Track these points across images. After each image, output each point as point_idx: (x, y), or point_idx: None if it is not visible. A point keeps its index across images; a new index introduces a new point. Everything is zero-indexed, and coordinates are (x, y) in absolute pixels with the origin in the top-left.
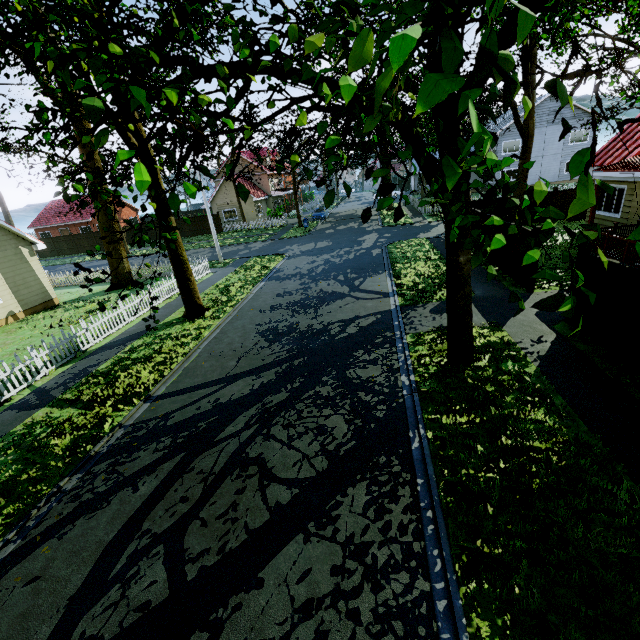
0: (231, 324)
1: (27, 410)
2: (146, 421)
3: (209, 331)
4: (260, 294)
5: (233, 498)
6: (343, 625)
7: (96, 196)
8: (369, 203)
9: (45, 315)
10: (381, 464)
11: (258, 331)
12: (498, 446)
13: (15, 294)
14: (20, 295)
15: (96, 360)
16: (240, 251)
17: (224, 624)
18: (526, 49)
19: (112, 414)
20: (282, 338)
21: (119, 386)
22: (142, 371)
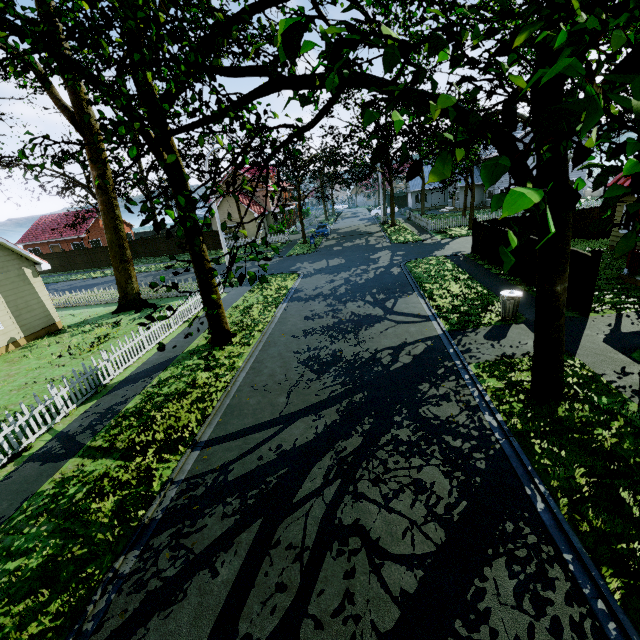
0: (265, 352)
1: (52, 462)
2: (201, 475)
3: (243, 360)
4: (286, 317)
5: (344, 585)
6: None
7: (186, 223)
8: (368, 219)
9: (50, 341)
10: (510, 533)
11: (299, 360)
12: None
13: (17, 319)
14: (22, 320)
15: (122, 396)
16: (248, 269)
17: None
18: None
19: (157, 466)
20: (329, 369)
21: (157, 429)
22: (180, 410)
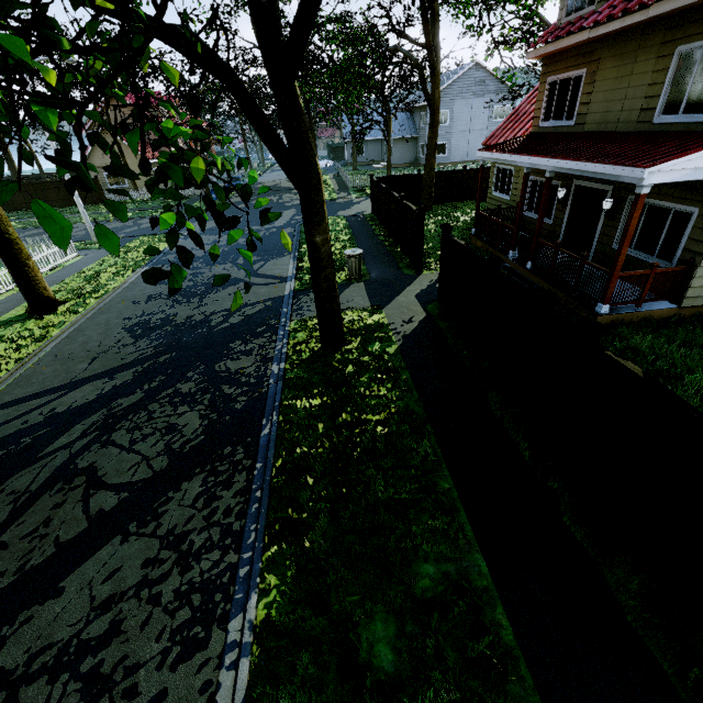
0: (92, 319)
1: None
2: None
3: (60, 329)
4: (138, 282)
5: (47, 514)
6: (141, 610)
7: None
8: None
9: None
10: (225, 455)
11: (125, 326)
12: (337, 423)
13: None
14: None
15: None
16: (126, 228)
17: (7, 640)
18: (424, 5)
19: None
20: (152, 333)
21: None
22: None
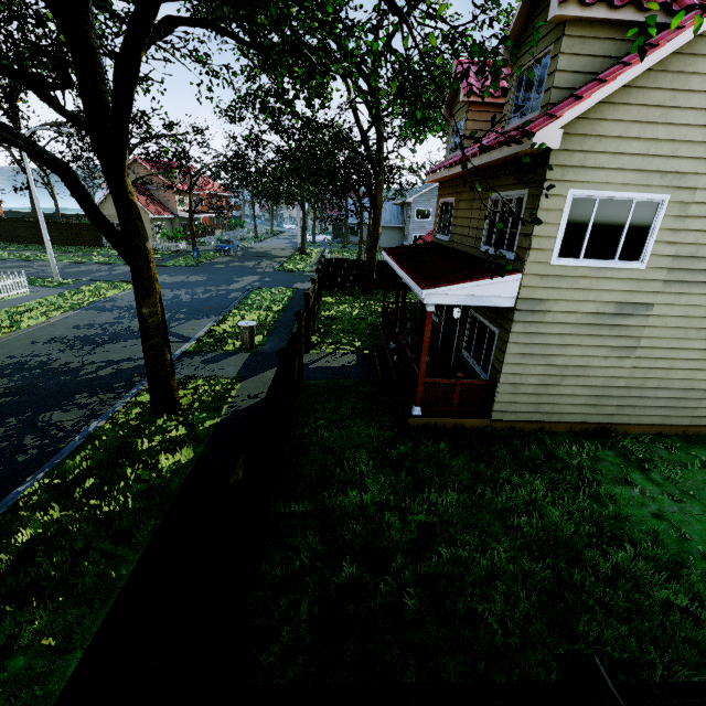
0: None
1: None
2: None
3: None
4: (57, 323)
5: None
6: None
7: None
8: (295, 243)
9: None
10: None
11: (1, 364)
12: (85, 489)
13: None
14: None
15: None
16: (97, 272)
17: None
18: (361, 129)
19: None
20: (18, 374)
21: None
22: None
